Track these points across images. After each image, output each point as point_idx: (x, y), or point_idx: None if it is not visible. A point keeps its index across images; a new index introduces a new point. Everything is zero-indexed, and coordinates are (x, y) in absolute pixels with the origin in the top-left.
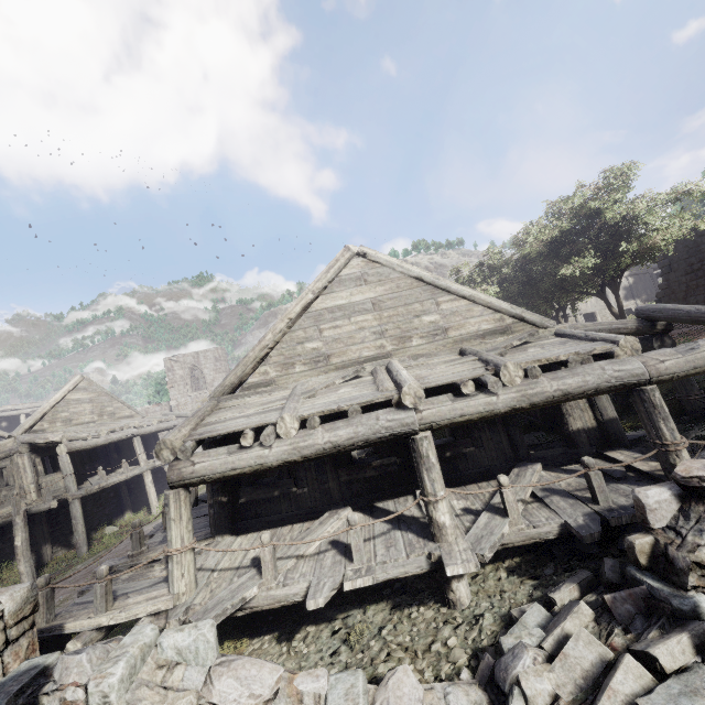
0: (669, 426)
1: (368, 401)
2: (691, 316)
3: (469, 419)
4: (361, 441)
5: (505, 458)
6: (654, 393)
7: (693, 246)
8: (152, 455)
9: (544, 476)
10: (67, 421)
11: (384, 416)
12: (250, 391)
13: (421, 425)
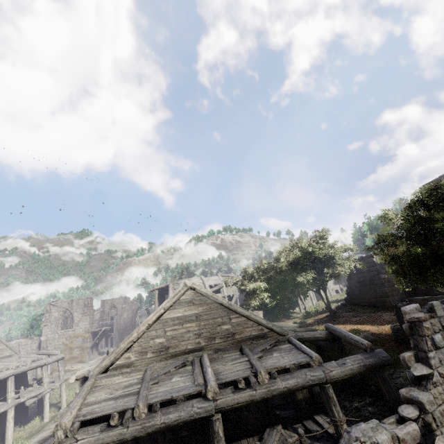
0: (336, 409)
1: (188, 393)
2: (346, 338)
3: (241, 405)
4: (182, 422)
5: (263, 419)
6: (329, 389)
7: (358, 269)
8: (17, 389)
9: (283, 434)
10: None
11: (197, 405)
12: (117, 372)
13: (216, 410)
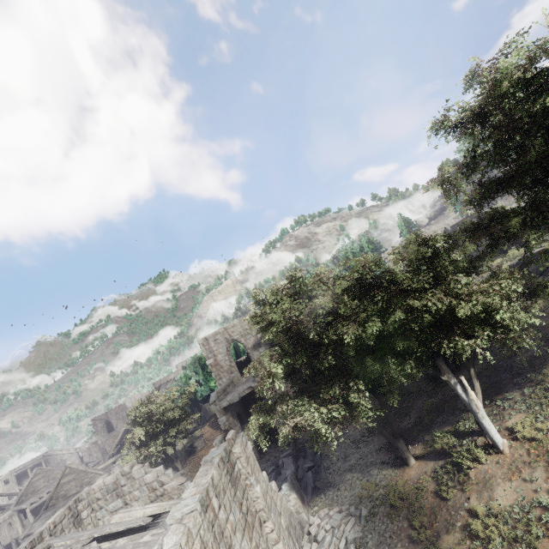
0: None
1: None
2: None
3: None
4: None
5: None
6: None
7: None
8: None
9: None
10: (33, 491)
11: None
12: (48, 509)
13: None
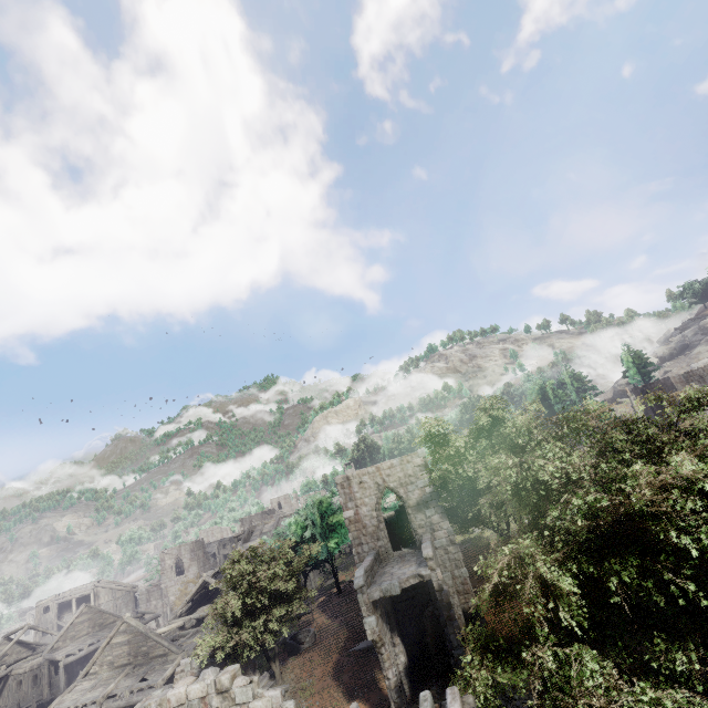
0: None
1: (93, 701)
2: None
3: None
4: None
5: None
6: None
7: None
8: None
9: None
10: (73, 637)
11: (93, 707)
12: (87, 678)
13: None
